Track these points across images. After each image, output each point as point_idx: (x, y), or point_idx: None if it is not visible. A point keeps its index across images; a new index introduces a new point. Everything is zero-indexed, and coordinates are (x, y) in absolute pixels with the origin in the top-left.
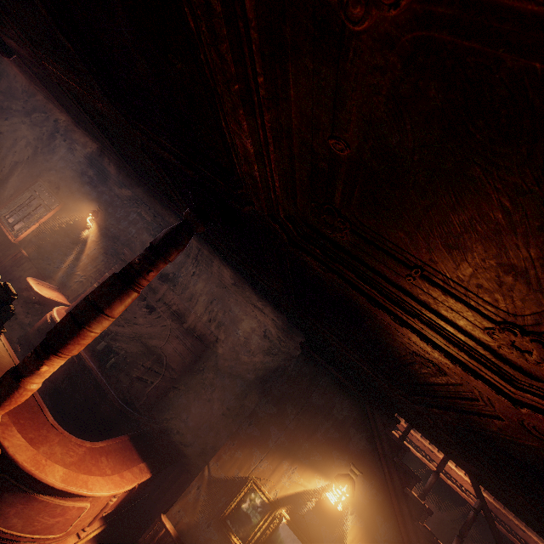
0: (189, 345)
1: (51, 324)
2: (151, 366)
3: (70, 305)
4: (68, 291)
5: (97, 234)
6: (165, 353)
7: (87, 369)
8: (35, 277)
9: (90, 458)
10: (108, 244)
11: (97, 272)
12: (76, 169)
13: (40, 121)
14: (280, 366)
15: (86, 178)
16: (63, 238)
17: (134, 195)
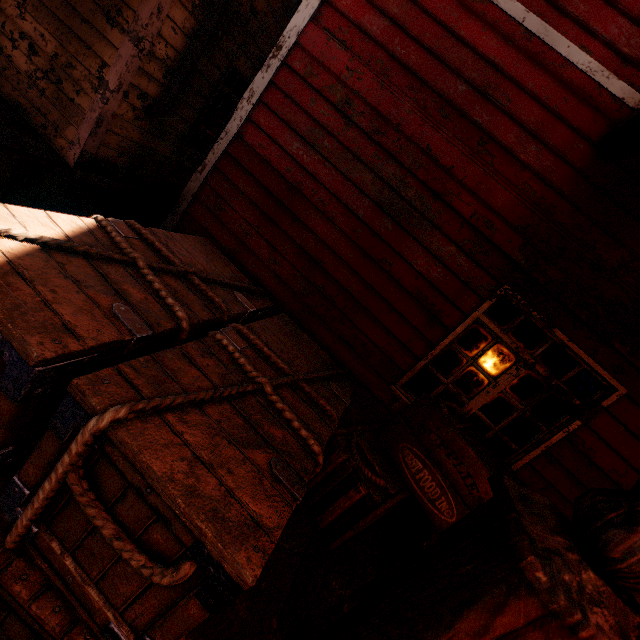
0: None
1: None
2: None
3: None
4: None
5: None
6: None
7: None
8: None
9: None
10: None
11: None
12: None
13: None
14: None
15: None
16: None
17: None
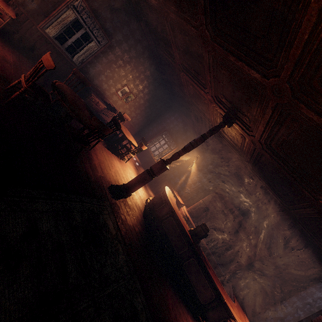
0: (252, 252)
1: (186, 219)
2: (230, 254)
3: (184, 204)
4: (182, 196)
5: (196, 168)
6: (239, 251)
7: (205, 248)
8: (166, 184)
9: (239, 313)
10: (202, 176)
11: (196, 190)
12: (184, 127)
13: (170, 100)
14: (303, 281)
15: (189, 134)
16: (178, 166)
17: (217, 152)
